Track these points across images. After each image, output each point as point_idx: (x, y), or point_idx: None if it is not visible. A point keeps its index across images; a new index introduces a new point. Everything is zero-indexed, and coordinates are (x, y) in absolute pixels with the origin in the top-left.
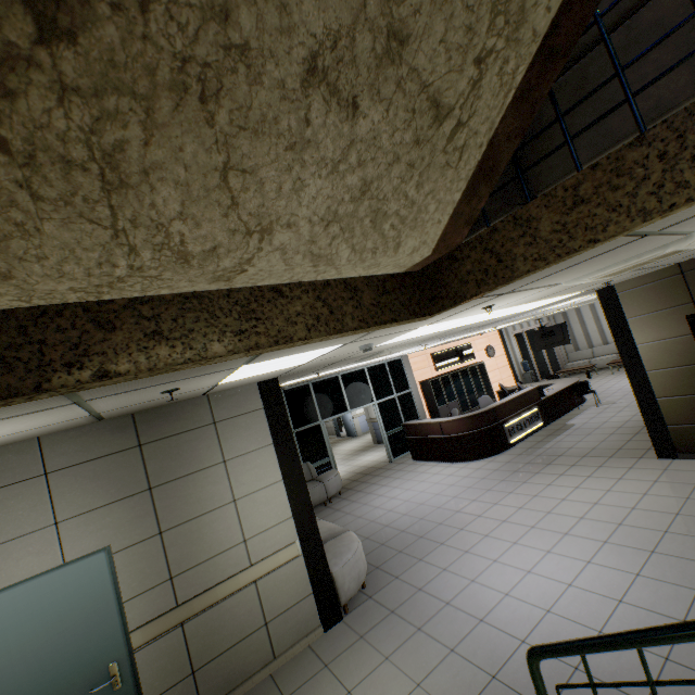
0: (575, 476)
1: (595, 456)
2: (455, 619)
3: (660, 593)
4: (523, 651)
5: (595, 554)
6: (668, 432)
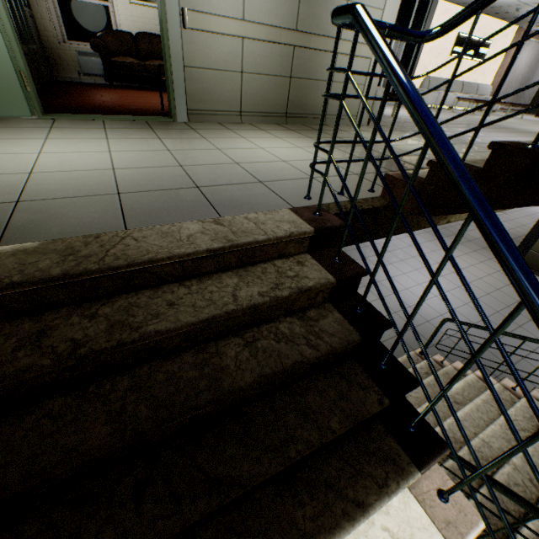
0: (459, 250)
1: (475, 244)
2: (381, 289)
3: (471, 313)
4: (409, 309)
5: (452, 290)
6: (527, 253)
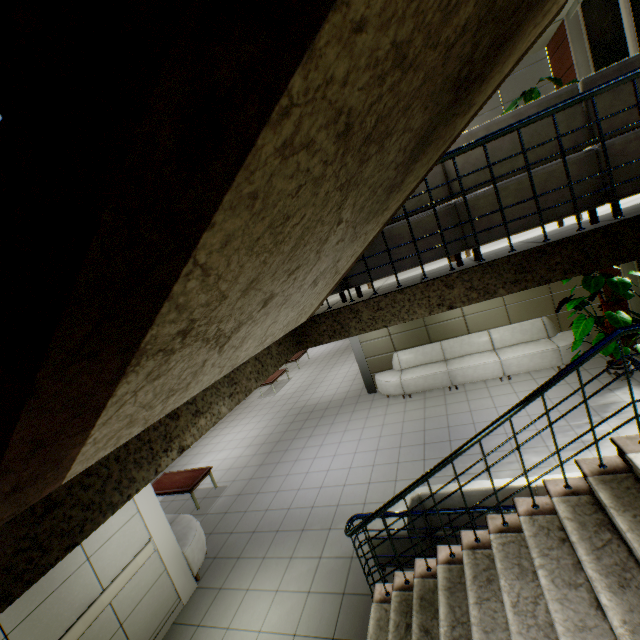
0: None
1: None
2: None
3: None
4: None
5: None
6: None
